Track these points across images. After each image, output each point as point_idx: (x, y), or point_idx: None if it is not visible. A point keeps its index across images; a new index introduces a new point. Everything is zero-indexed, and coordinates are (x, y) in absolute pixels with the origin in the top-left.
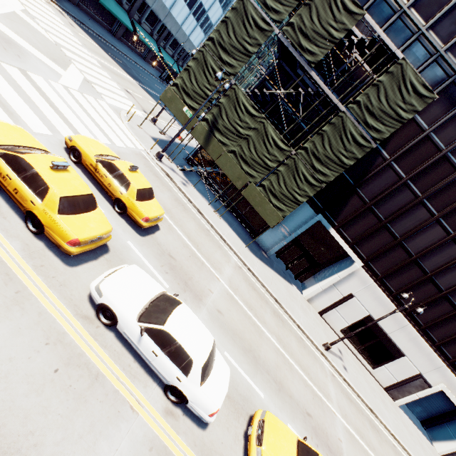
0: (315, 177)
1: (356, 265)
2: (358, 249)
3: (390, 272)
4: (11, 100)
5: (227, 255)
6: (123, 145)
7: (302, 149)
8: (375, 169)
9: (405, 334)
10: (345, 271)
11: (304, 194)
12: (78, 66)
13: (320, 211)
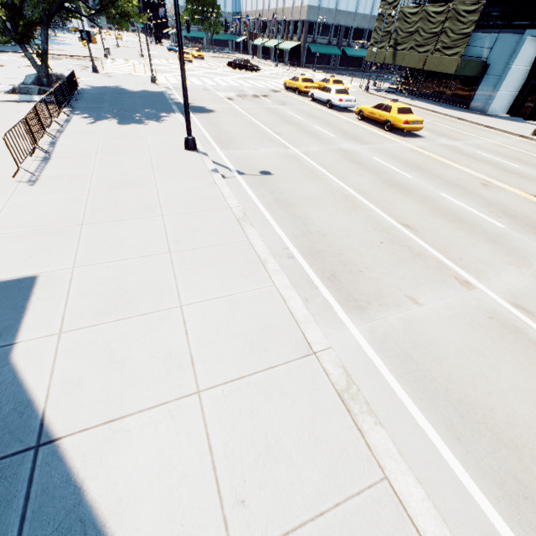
0: (474, 2)
1: None
2: None
3: None
4: None
5: None
6: None
7: None
8: None
9: None
10: None
11: (470, 24)
12: None
13: (526, 28)
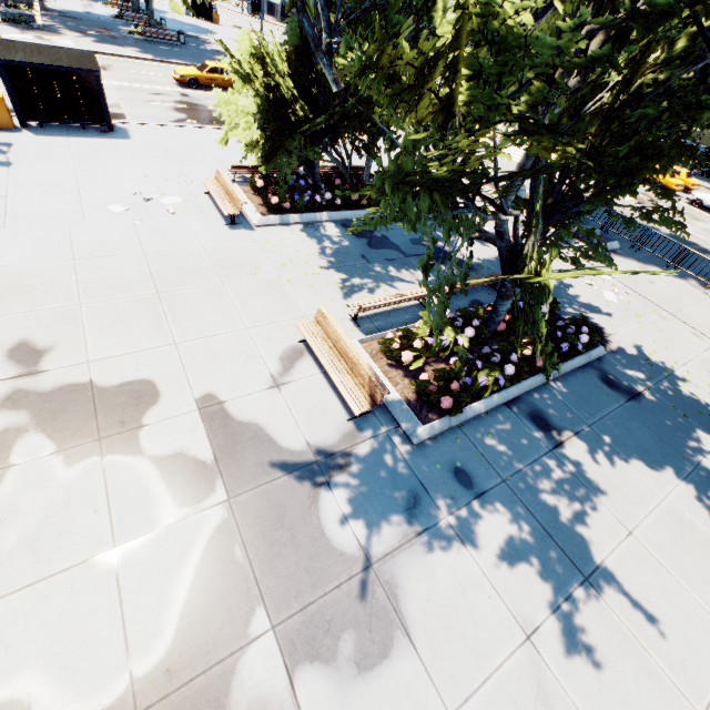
0: None
1: None
2: None
3: None
4: None
5: None
6: None
7: None
8: None
9: None
10: None
11: None
12: None
13: None
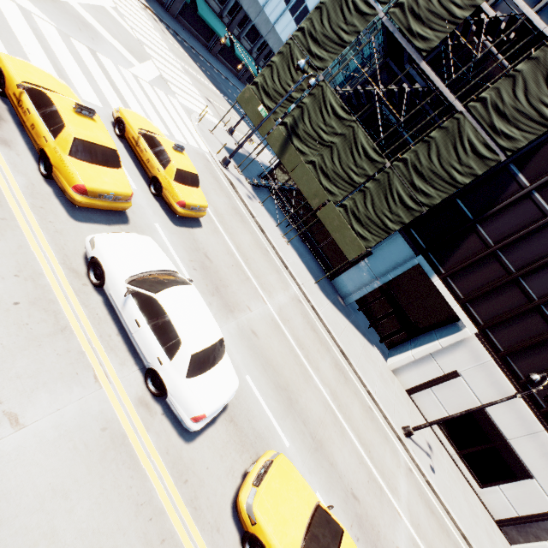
0: (415, 197)
1: (467, 331)
2: (472, 310)
3: (518, 348)
4: (69, 68)
5: (286, 283)
6: (184, 141)
7: (400, 161)
8: (507, 199)
9: (536, 445)
10: (450, 337)
11: (397, 220)
12: (156, 64)
13: (421, 251)
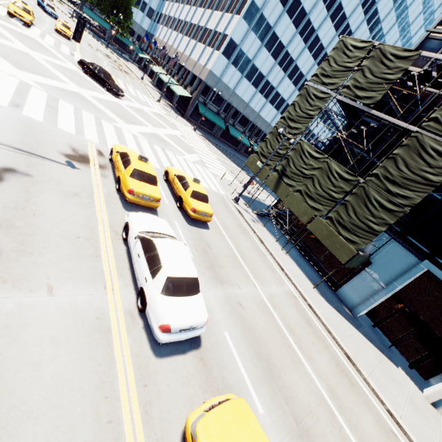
0: (394, 201)
1: None
2: None
3: None
4: (148, 154)
5: (280, 280)
6: (208, 187)
7: (371, 176)
8: None
9: None
10: None
11: (381, 222)
12: (199, 155)
13: (425, 256)
